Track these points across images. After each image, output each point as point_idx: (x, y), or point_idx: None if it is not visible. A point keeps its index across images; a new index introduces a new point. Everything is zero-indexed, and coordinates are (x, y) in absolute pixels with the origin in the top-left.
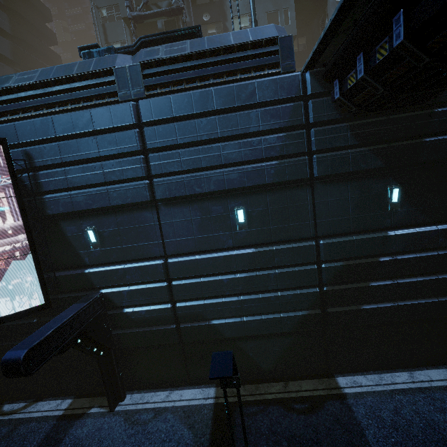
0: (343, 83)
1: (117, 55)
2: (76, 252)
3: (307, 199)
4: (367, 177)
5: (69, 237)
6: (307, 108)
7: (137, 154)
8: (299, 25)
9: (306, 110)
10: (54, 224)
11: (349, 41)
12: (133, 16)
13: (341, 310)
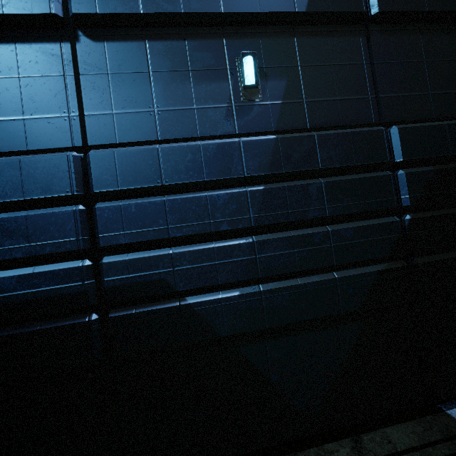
0: None
1: None
2: None
3: (362, 56)
4: (445, 32)
5: None
6: None
7: None
8: None
9: None
10: None
11: None
12: None
13: (440, 259)
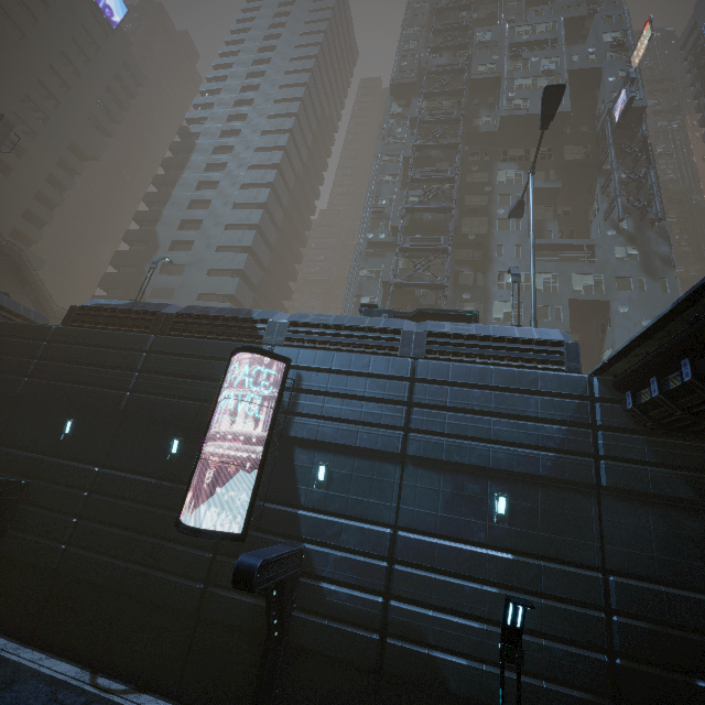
0: (636, 396)
1: (405, 320)
2: (296, 485)
3: (591, 511)
4: (674, 507)
5: (296, 466)
6: (594, 409)
7: (400, 404)
8: (572, 322)
9: (593, 411)
10: (288, 447)
11: (641, 364)
12: (395, 282)
13: None
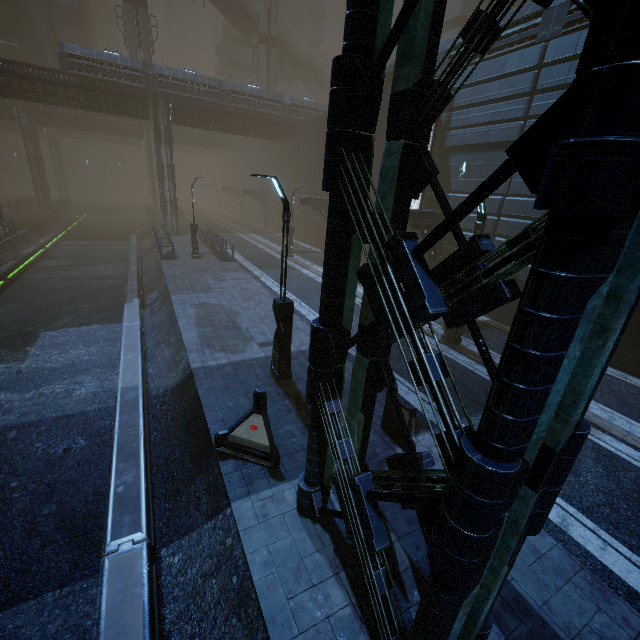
0: None
1: None
2: (449, 179)
3: None
4: None
5: (450, 167)
6: None
7: (526, 96)
8: None
9: None
10: (445, 155)
11: None
12: None
13: None
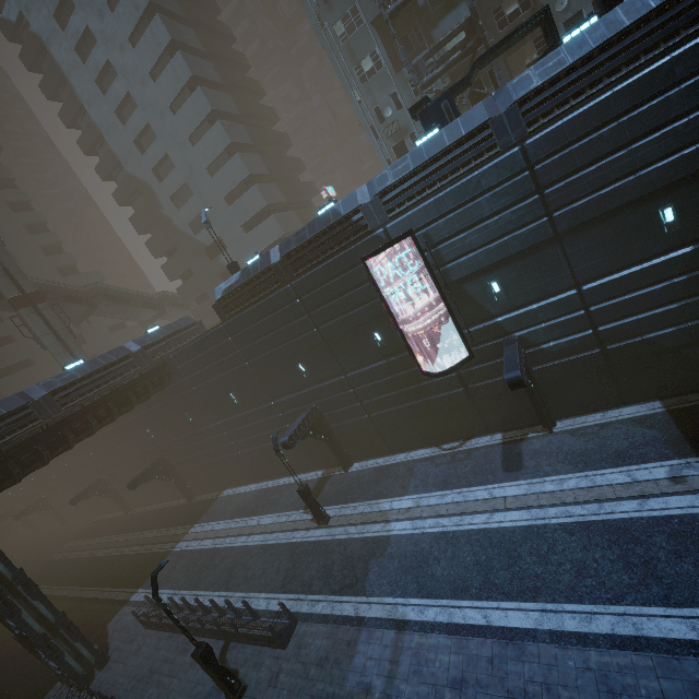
0: None
1: (481, 104)
2: (481, 307)
3: None
4: None
5: (472, 295)
6: None
7: (530, 196)
8: None
9: None
10: (456, 289)
11: None
12: (389, 14)
13: None
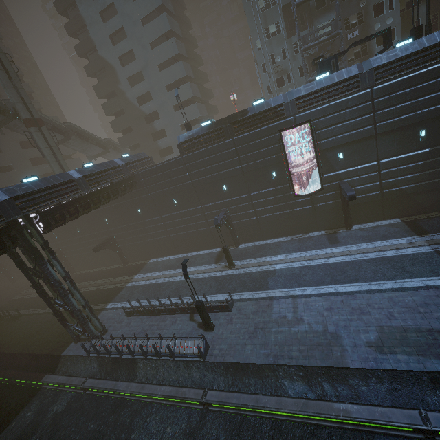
0: None
1: (356, 65)
2: (331, 165)
3: None
4: None
5: (329, 158)
6: None
7: (368, 114)
8: None
9: None
10: (322, 154)
11: None
12: (295, 5)
13: None
